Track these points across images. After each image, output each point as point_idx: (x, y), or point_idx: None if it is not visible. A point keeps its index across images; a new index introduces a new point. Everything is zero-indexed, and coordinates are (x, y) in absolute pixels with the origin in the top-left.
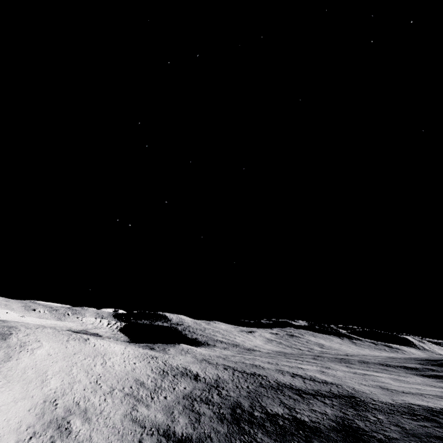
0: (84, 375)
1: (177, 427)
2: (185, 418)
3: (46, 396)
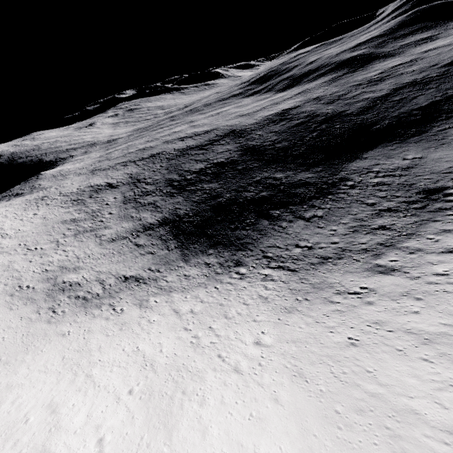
0: (6, 256)
1: (148, 220)
2: (146, 213)
3: (3, 293)
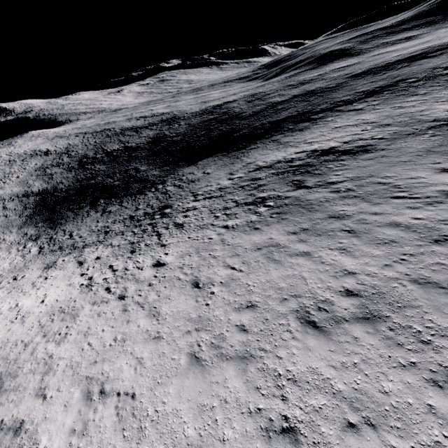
0: None
1: (34, 188)
2: (39, 182)
3: None
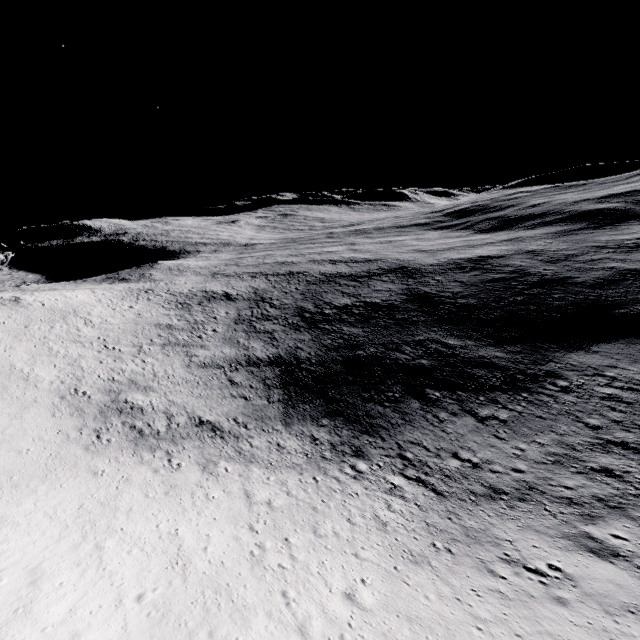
0: (79, 347)
1: (257, 353)
2: (257, 342)
3: (55, 392)
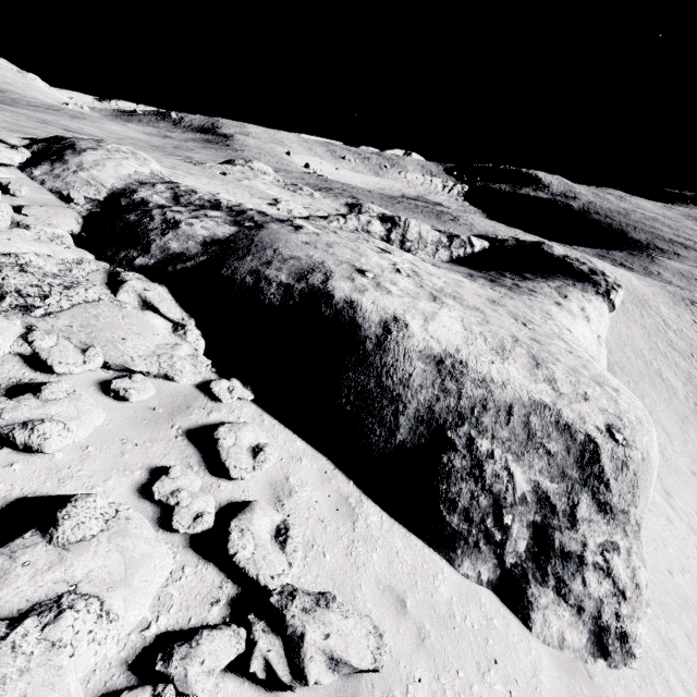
0: (679, 357)
1: None
2: None
3: (695, 414)
